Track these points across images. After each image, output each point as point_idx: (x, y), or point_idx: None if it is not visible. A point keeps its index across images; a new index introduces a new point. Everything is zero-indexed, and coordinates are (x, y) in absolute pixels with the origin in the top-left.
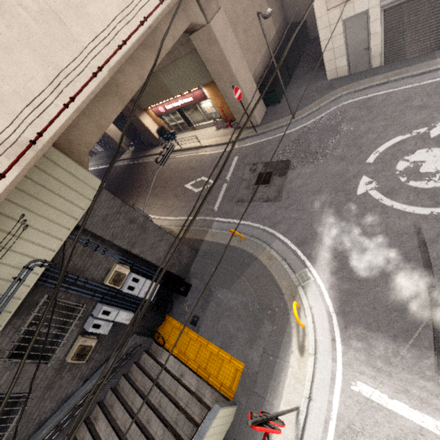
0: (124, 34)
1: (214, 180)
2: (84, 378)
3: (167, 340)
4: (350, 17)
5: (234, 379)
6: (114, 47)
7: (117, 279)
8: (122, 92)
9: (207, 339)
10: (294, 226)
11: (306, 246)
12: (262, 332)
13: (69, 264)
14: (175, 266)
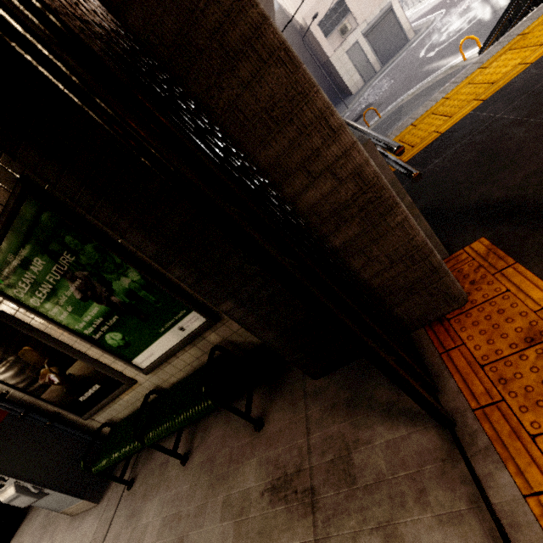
0: None
1: None
2: None
3: None
4: (349, 49)
5: None
6: None
7: None
8: None
9: None
10: (410, 87)
11: (430, 74)
12: None
13: None
14: None
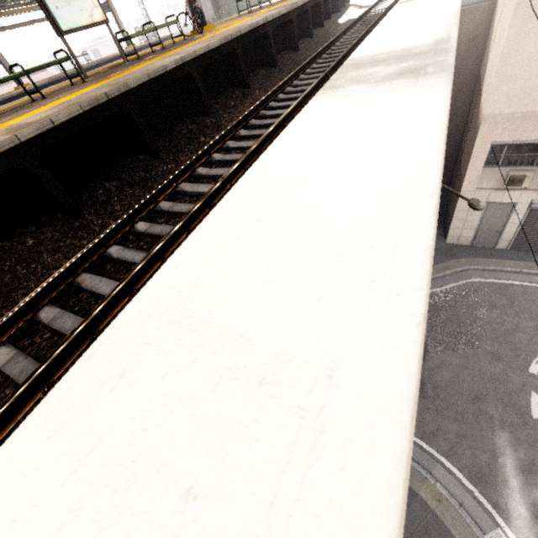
0: None
1: None
2: None
3: None
4: (496, 202)
5: None
6: None
7: None
8: None
9: None
10: (459, 447)
11: (487, 487)
12: None
13: None
14: None
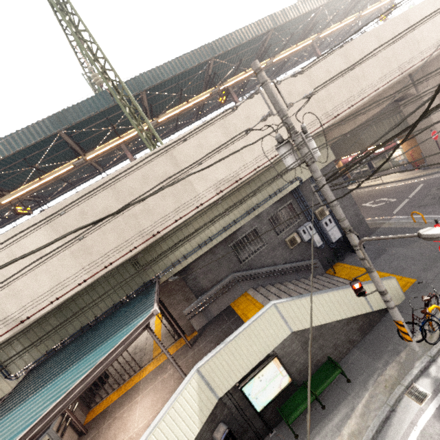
0: (379, 86)
1: (394, 199)
2: (285, 261)
3: (337, 273)
4: None
5: (404, 286)
6: (373, 90)
7: (321, 213)
8: (355, 121)
9: (378, 271)
10: None
11: None
12: (438, 264)
13: (304, 192)
14: (354, 231)
